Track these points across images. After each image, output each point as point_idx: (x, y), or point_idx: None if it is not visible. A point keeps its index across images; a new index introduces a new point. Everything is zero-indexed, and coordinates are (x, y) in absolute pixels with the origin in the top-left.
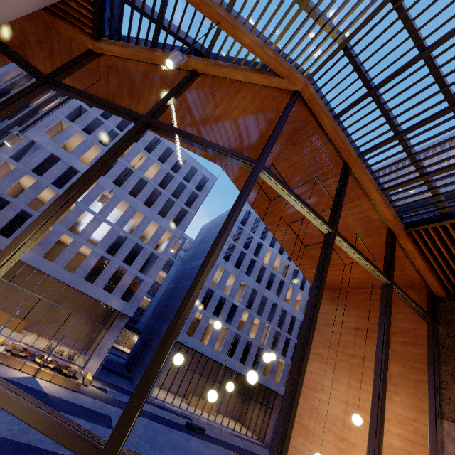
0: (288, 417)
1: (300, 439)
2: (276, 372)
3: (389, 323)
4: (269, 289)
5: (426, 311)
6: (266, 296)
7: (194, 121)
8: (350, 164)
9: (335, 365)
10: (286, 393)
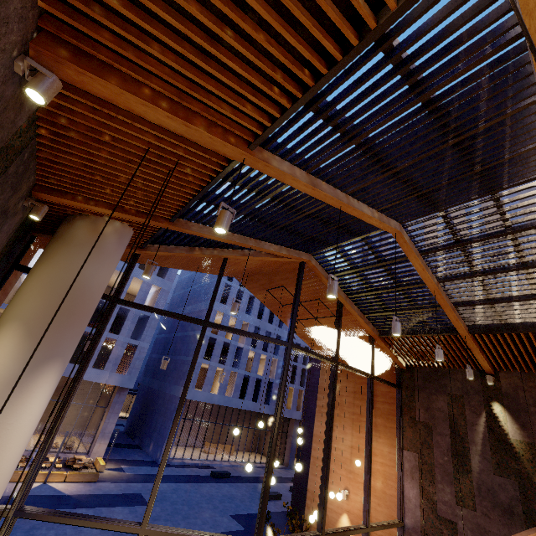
0: (325, 491)
1: None
2: (287, 399)
3: (372, 406)
4: (270, 321)
5: (396, 380)
6: (270, 331)
7: (216, 264)
8: (342, 302)
9: (342, 421)
10: (322, 477)
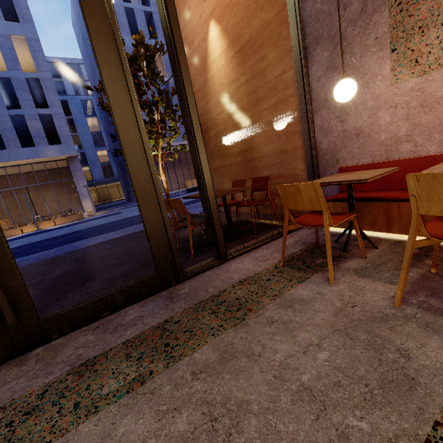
0: None
1: (182, 16)
2: None
3: None
4: None
5: None
6: None
7: None
8: None
9: None
10: None
